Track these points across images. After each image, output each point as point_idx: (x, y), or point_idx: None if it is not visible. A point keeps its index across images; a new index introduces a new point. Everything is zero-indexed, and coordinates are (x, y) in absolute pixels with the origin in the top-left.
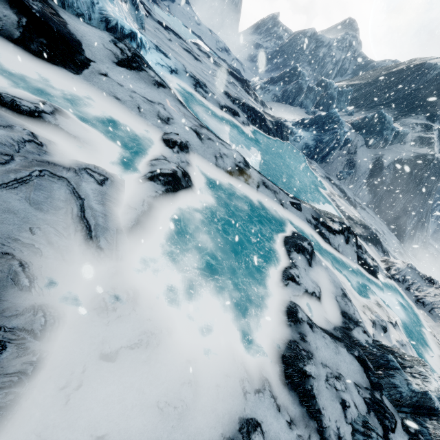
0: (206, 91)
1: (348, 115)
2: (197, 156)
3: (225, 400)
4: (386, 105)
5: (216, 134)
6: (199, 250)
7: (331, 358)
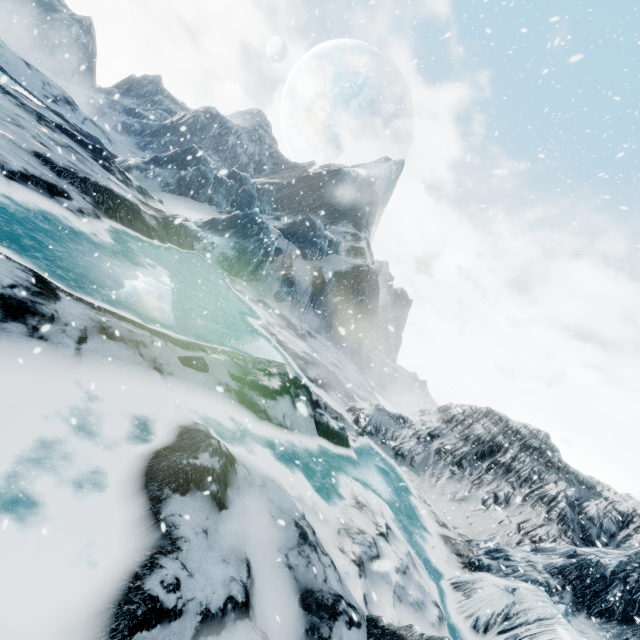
0: None
1: (275, 219)
2: None
3: None
4: (313, 210)
5: None
6: None
7: None
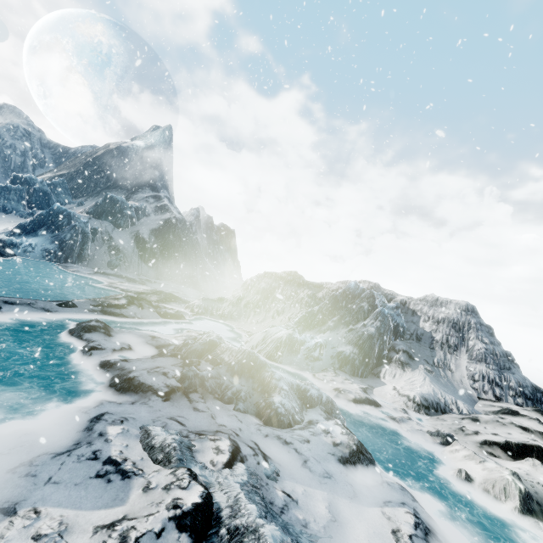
0: None
1: (79, 206)
2: None
3: (70, 423)
4: (111, 188)
5: None
6: None
7: (150, 365)
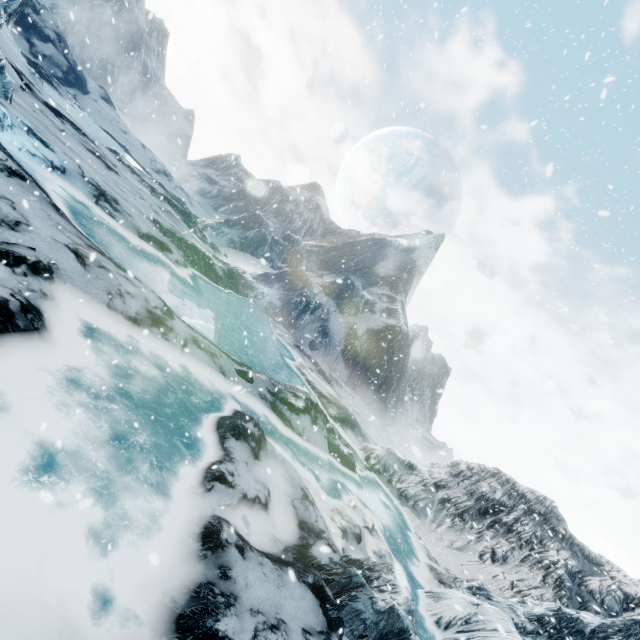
0: (117, 208)
1: (319, 277)
2: (71, 288)
3: None
4: (354, 272)
5: (124, 267)
6: (29, 442)
7: (269, 597)
